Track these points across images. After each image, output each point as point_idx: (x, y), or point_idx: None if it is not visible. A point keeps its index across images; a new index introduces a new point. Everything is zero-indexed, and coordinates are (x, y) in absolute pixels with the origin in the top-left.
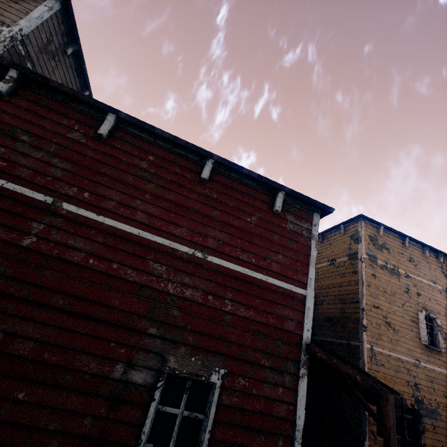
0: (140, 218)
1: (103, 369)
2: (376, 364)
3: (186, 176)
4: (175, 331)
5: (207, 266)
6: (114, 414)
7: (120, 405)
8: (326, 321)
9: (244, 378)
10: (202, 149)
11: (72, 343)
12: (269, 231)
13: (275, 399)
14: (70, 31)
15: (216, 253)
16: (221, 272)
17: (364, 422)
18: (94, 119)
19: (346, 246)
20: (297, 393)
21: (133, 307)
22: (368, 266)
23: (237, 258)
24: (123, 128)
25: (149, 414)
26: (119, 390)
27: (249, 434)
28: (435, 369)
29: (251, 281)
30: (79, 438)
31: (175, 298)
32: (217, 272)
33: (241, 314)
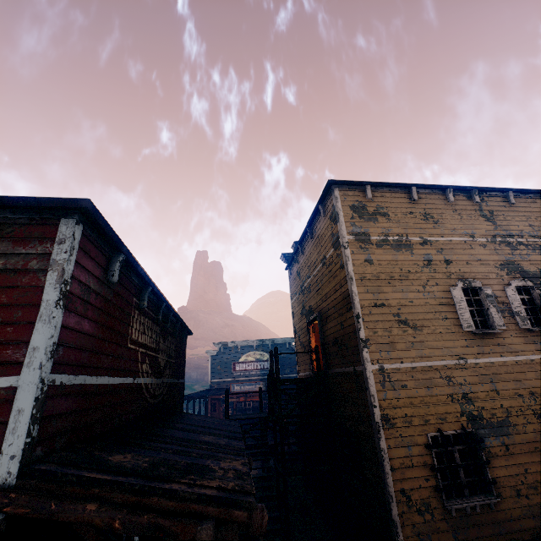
0: None
1: None
2: (392, 390)
3: None
4: None
5: None
6: None
7: None
8: (333, 346)
9: None
10: None
11: None
12: None
13: None
14: None
15: None
16: None
17: (387, 482)
18: None
19: (329, 232)
20: None
21: None
22: (356, 251)
23: None
24: None
25: None
26: None
27: None
28: (494, 361)
29: None
30: None
31: None
32: None
33: None
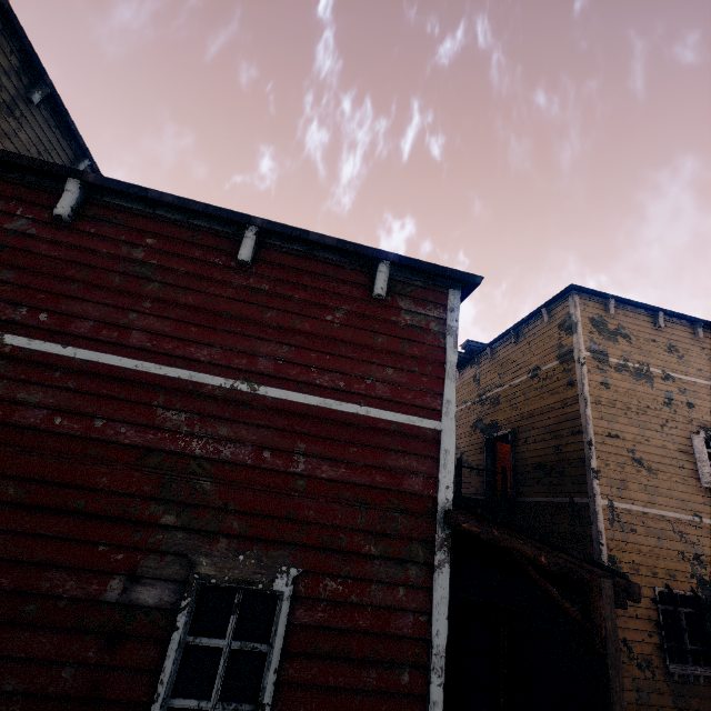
0: (137, 341)
1: (88, 590)
2: (621, 531)
3: (214, 261)
4: (208, 515)
5: (258, 404)
6: (111, 658)
7: (121, 643)
8: (535, 471)
9: (334, 578)
10: (234, 211)
11: (34, 553)
12: (369, 332)
13: (392, 608)
14: (29, 64)
15: (273, 380)
16: (285, 411)
17: None
18: (49, 193)
19: (554, 342)
20: (432, 594)
21: (132, 486)
22: (593, 370)
23: (312, 383)
24: (99, 201)
25: (170, 652)
26: (117, 620)
27: (349, 668)
28: None
29: (338, 419)
30: (56, 700)
31: (206, 463)
32: (277, 411)
33: (323, 475)
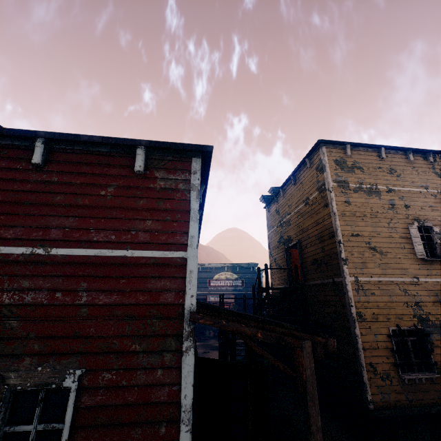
0: None
1: None
2: (364, 295)
3: (16, 167)
4: (16, 343)
5: (51, 261)
6: None
7: None
8: (312, 264)
9: (110, 371)
10: (23, 130)
11: None
12: (133, 198)
13: (153, 385)
14: None
15: (62, 243)
16: (71, 263)
17: (360, 357)
18: None
19: (314, 180)
20: (181, 370)
21: None
22: (338, 194)
23: (91, 240)
24: None
25: None
26: None
27: (121, 430)
28: (439, 281)
29: (111, 262)
30: None
31: (14, 308)
32: (66, 263)
33: (100, 302)
